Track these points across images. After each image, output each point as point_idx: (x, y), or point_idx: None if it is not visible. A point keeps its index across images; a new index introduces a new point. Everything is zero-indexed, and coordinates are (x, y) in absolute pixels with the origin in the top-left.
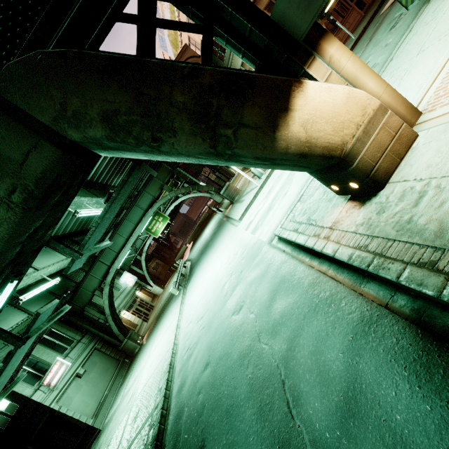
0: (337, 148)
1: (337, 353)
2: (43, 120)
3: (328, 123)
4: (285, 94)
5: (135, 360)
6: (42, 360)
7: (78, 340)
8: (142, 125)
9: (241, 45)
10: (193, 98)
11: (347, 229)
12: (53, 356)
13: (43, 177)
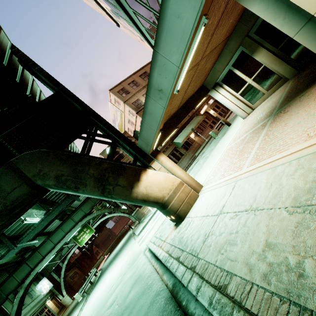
0: (160, 198)
1: None
2: (28, 175)
3: (157, 187)
4: (138, 174)
5: None
6: None
7: None
8: (72, 181)
9: (128, 151)
10: (98, 172)
11: (168, 241)
12: None
13: (16, 200)
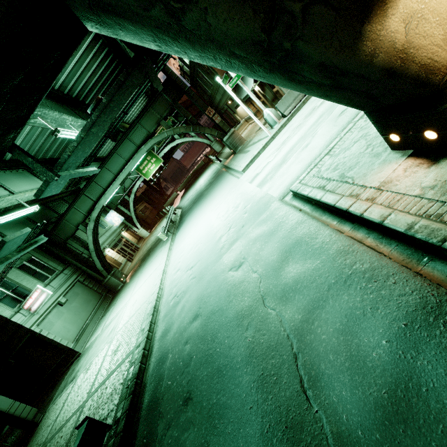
0: (439, 70)
1: (380, 339)
2: None
3: (441, 24)
4: None
5: (117, 296)
6: (22, 285)
7: (61, 271)
8: None
9: None
10: None
11: (406, 191)
12: (34, 283)
13: None
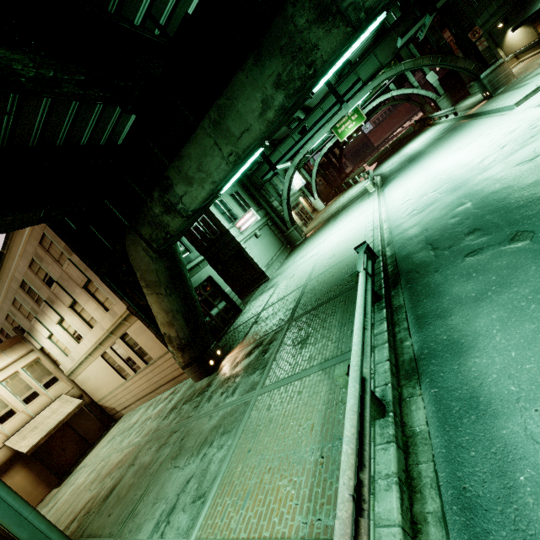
0: None
1: None
2: None
3: None
4: None
5: (300, 246)
6: (233, 210)
7: (256, 210)
8: None
9: None
10: None
11: None
12: (240, 212)
13: None
